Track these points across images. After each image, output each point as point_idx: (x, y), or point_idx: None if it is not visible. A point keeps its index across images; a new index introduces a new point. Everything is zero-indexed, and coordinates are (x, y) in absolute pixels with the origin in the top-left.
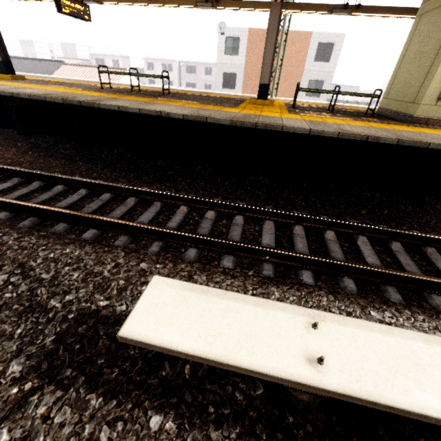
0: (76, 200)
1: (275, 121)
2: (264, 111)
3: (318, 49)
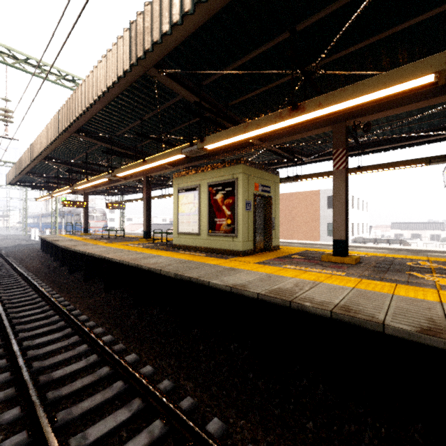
0: (5, 275)
1: (82, 247)
2: (113, 244)
3: (329, 200)
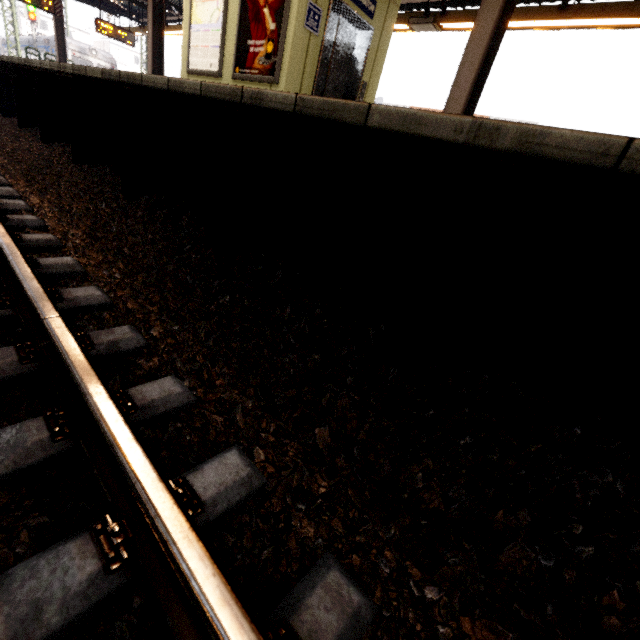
0: None
1: None
2: None
3: None
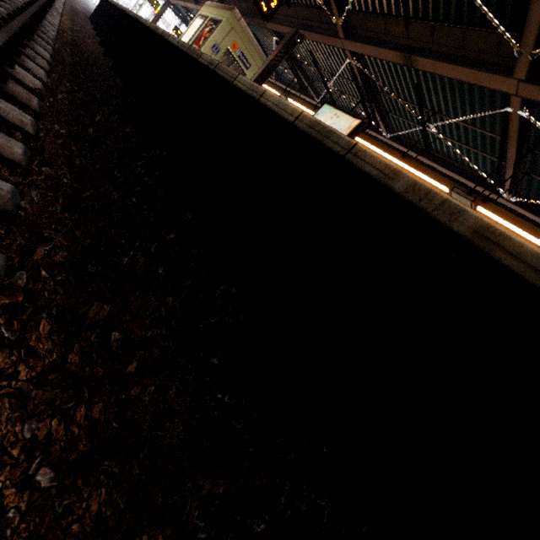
0: None
1: None
2: None
3: None
